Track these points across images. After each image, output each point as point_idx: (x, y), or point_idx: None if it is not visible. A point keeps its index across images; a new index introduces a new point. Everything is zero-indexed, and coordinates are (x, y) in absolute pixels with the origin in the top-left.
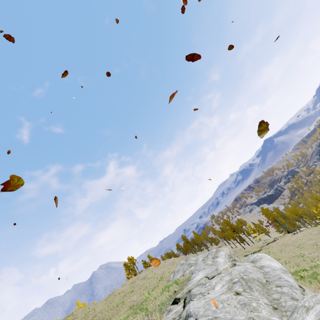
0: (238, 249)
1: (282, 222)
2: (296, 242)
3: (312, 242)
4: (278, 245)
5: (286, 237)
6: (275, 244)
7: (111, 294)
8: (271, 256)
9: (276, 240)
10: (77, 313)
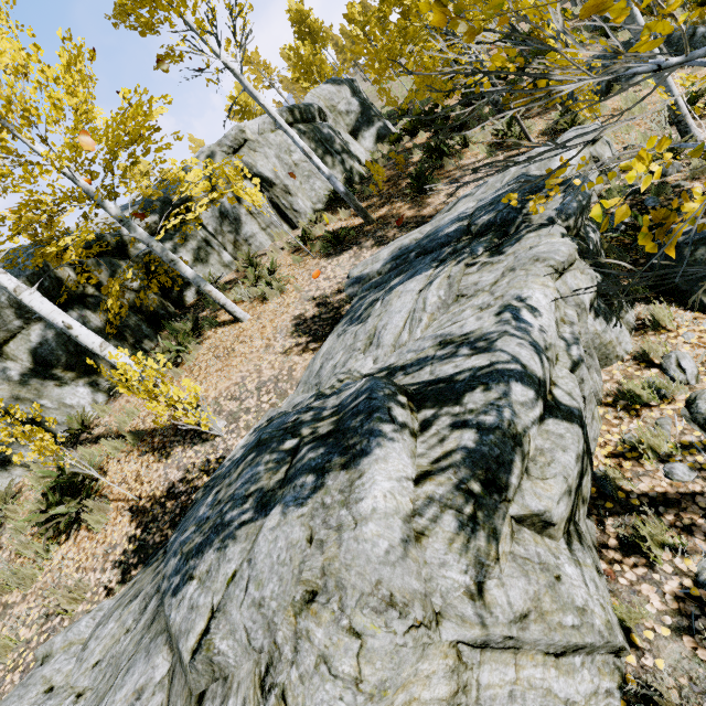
0: None
1: None
2: None
3: None
4: None
5: None
6: None
7: None
8: None
9: None
10: None
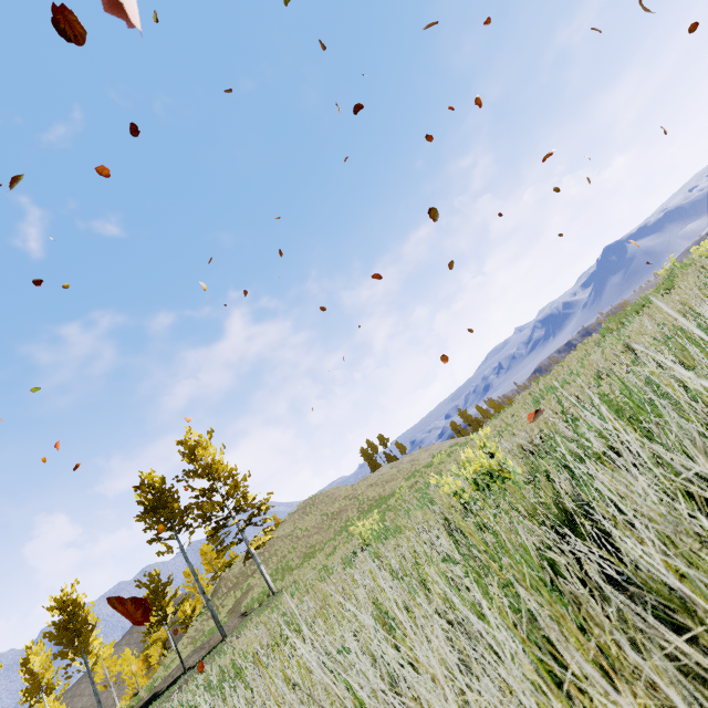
0: None
1: None
2: None
3: None
4: None
5: None
6: None
7: (364, 479)
8: None
9: None
10: (328, 491)
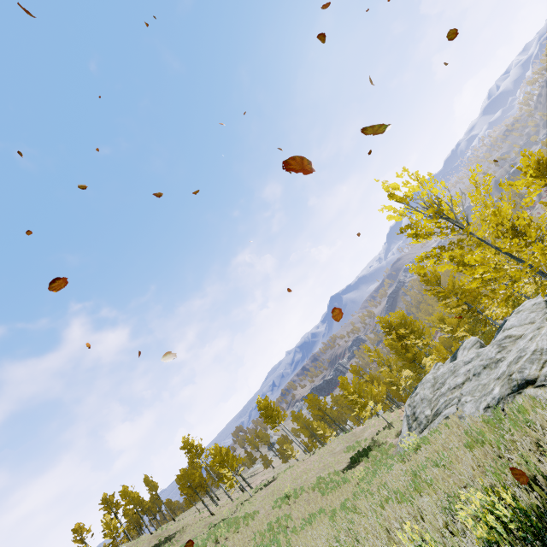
0: (204, 516)
1: (314, 428)
2: (295, 481)
3: (321, 476)
4: (263, 497)
5: (294, 466)
6: (263, 493)
7: None
8: (216, 545)
9: (275, 479)
10: None
